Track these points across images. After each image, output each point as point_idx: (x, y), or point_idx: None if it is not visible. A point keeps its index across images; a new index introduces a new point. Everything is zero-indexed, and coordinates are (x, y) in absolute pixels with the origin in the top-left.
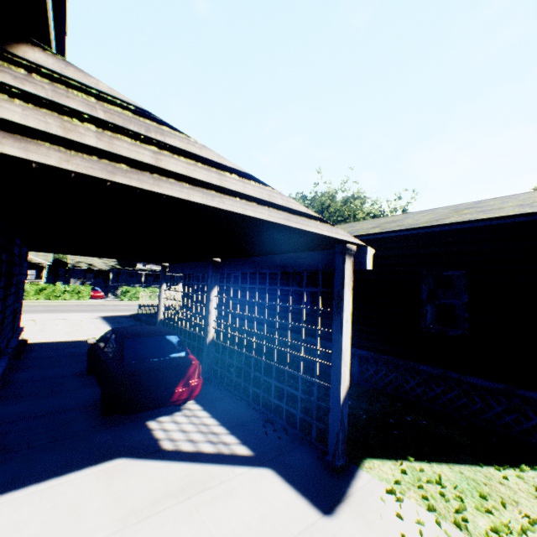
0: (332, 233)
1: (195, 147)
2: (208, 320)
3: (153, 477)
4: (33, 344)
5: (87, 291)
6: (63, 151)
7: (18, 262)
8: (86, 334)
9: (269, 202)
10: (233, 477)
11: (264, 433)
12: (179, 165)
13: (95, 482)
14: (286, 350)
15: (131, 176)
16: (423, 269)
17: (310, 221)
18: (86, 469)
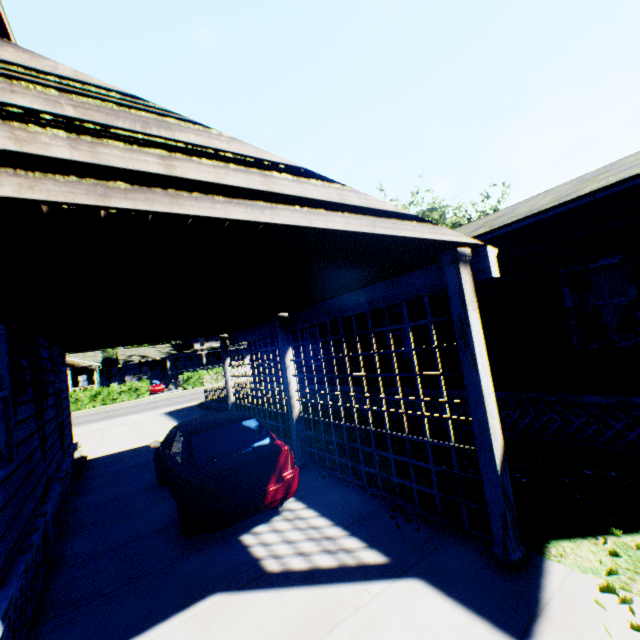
0: (436, 235)
1: (221, 141)
2: (289, 392)
3: (261, 615)
4: (94, 460)
5: (145, 387)
6: (21, 174)
7: (50, 367)
8: (152, 436)
9: (342, 205)
10: (370, 599)
11: (395, 527)
12: (203, 171)
13: (188, 636)
14: (400, 411)
15: (134, 197)
16: (559, 267)
17: (404, 223)
18: (174, 617)
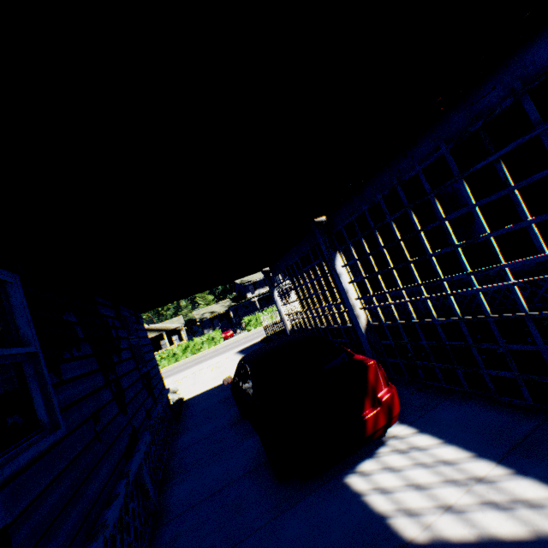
0: None
1: None
2: (349, 302)
3: None
4: (189, 400)
5: (218, 335)
6: None
7: (119, 324)
8: (229, 373)
9: None
10: None
11: None
12: None
13: None
14: None
15: None
16: None
17: None
18: None
